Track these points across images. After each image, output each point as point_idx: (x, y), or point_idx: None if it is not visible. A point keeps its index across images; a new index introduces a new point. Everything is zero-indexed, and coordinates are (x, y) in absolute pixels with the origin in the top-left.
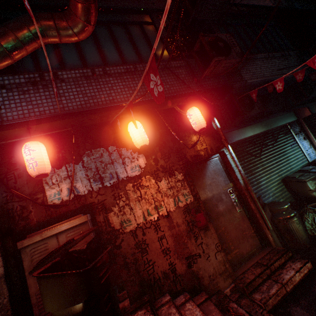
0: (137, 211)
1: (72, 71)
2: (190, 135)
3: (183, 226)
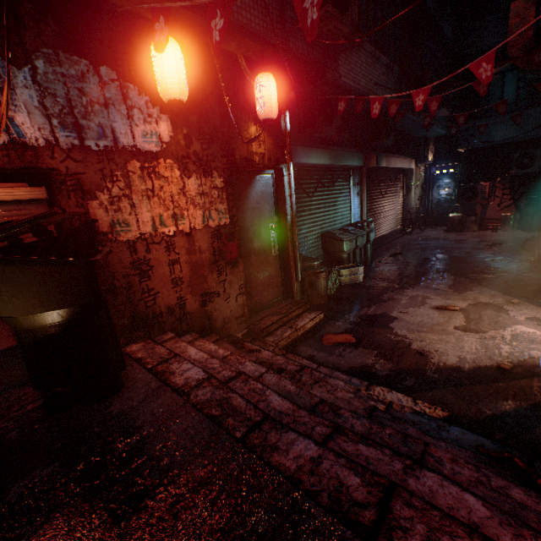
0: (143, 213)
1: None
2: (249, 122)
3: (207, 255)
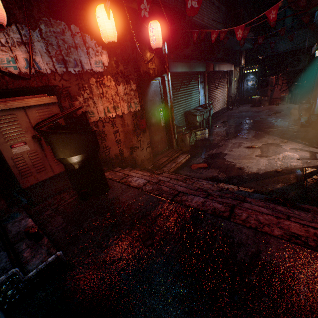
0: (99, 107)
1: None
2: (146, 50)
3: (131, 127)
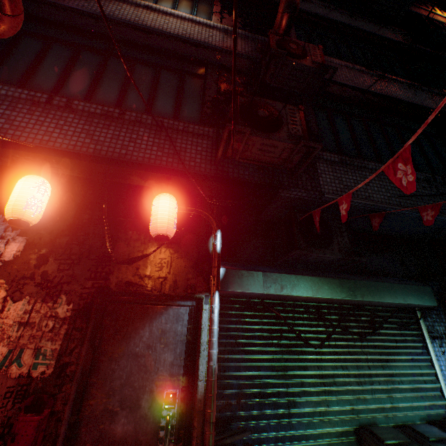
0: None
1: (20, 90)
2: (149, 242)
3: None
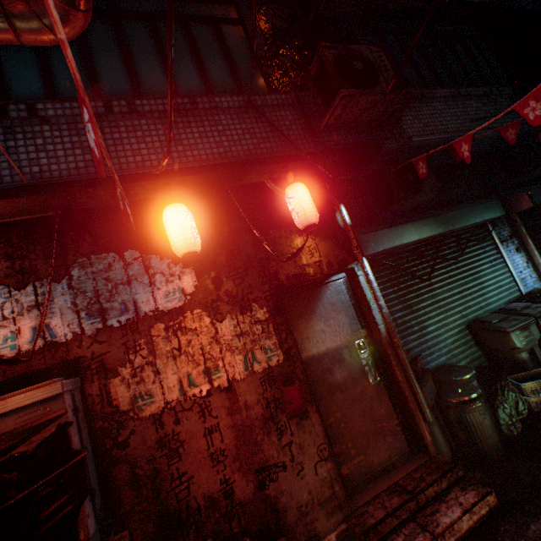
0: (168, 377)
1: (67, 104)
2: (291, 236)
3: (257, 410)
